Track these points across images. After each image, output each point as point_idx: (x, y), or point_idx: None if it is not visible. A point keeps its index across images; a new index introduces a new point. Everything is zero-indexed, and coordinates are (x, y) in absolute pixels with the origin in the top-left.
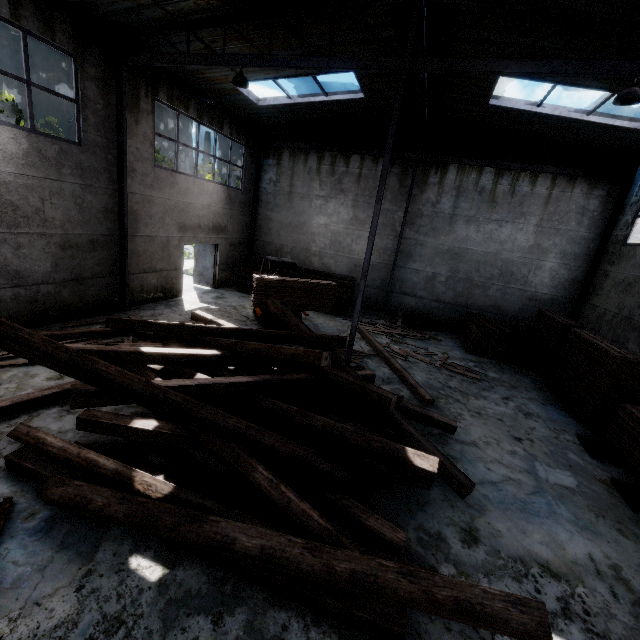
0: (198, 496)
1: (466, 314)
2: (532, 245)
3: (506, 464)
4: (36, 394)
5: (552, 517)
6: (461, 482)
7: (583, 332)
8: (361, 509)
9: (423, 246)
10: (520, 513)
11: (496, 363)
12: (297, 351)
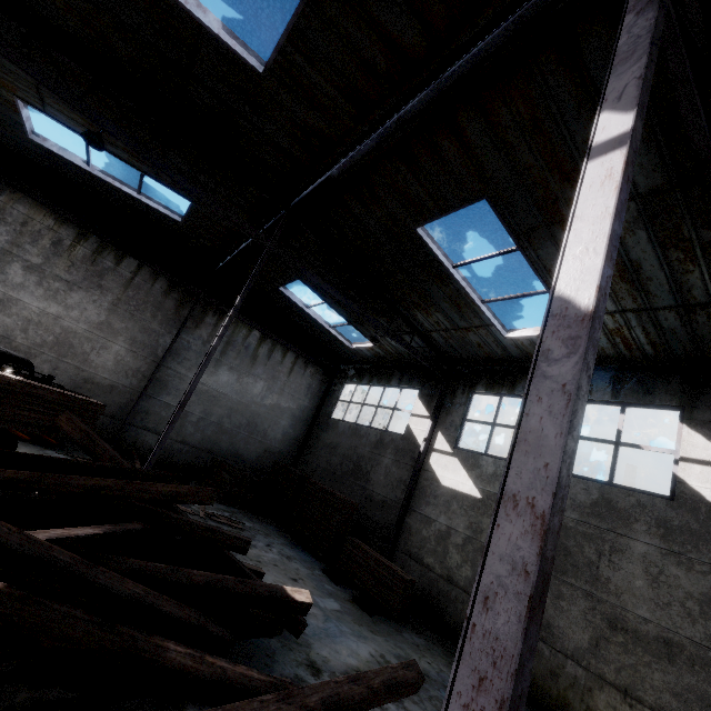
0: None
1: (213, 460)
2: (275, 404)
3: None
4: None
5: (343, 635)
6: (299, 619)
7: (317, 482)
8: None
9: (183, 380)
10: (328, 638)
11: (244, 512)
12: (178, 488)
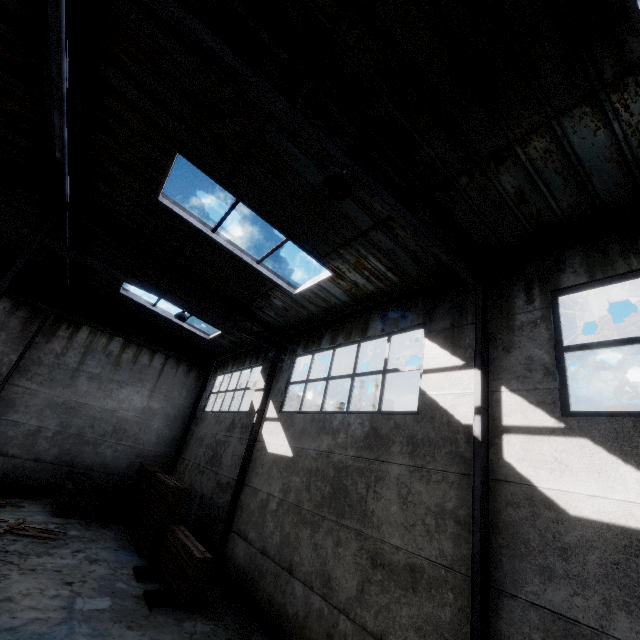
0: None
1: (68, 473)
2: (146, 406)
3: (41, 607)
4: None
5: (68, 637)
6: None
7: (162, 475)
8: None
9: (34, 395)
10: None
11: (86, 522)
12: None
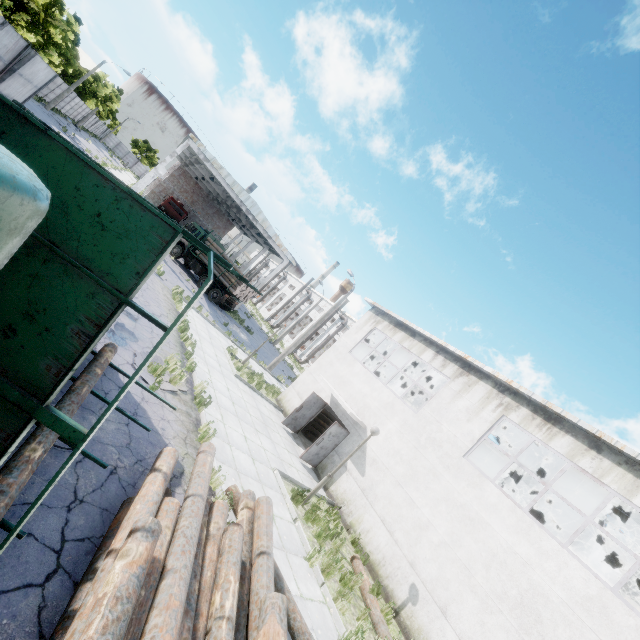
0: None
1: None
2: None
3: None
4: None
5: None
6: None
7: None
8: None
9: None
10: None
11: None
12: None
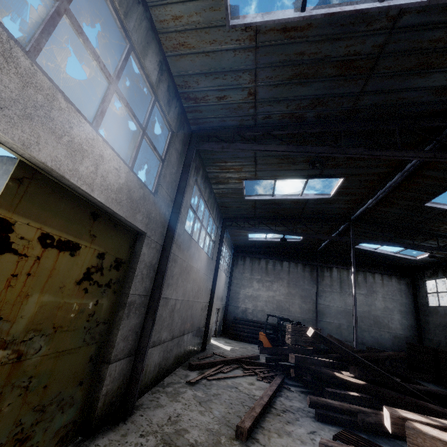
0: None
1: (367, 348)
2: (384, 307)
3: None
4: (272, 388)
5: None
6: None
7: (446, 350)
8: None
9: (330, 308)
10: None
11: None
12: (389, 353)
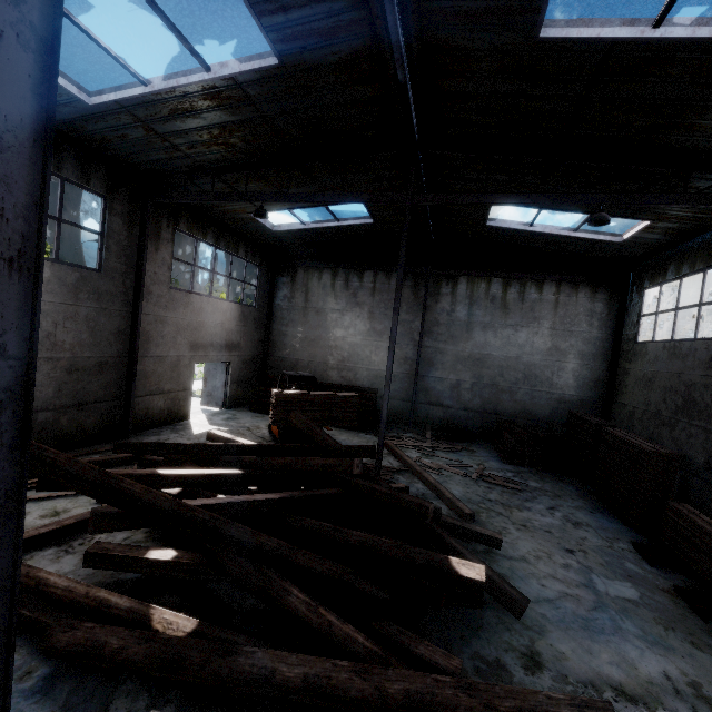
0: (226, 631)
1: (497, 421)
2: (550, 347)
3: (561, 579)
4: (31, 532)
5: (618, 633)
6: (514, 598)
7: (615, 430)
8: (408, 636)
9: (444, 354)
10: (583, 631)
11: (536, 472)
12: (327, 461)
